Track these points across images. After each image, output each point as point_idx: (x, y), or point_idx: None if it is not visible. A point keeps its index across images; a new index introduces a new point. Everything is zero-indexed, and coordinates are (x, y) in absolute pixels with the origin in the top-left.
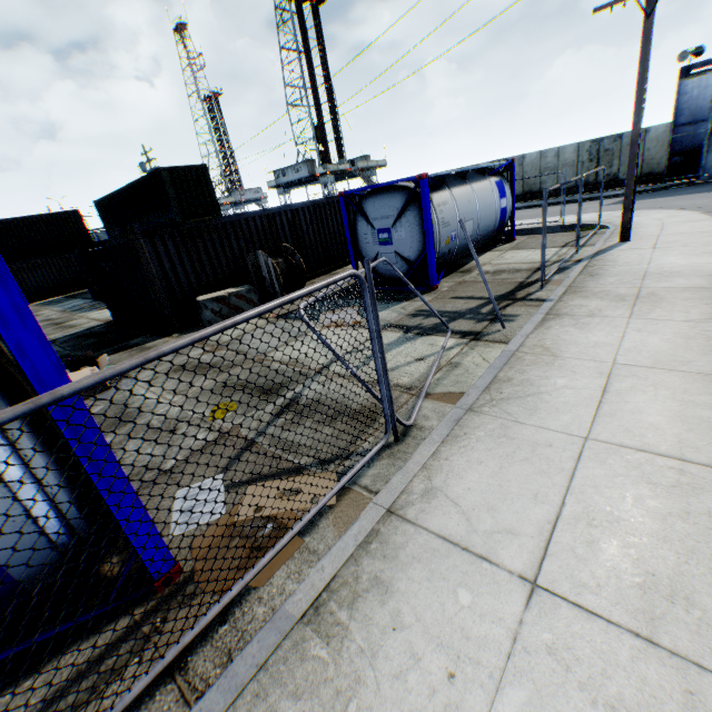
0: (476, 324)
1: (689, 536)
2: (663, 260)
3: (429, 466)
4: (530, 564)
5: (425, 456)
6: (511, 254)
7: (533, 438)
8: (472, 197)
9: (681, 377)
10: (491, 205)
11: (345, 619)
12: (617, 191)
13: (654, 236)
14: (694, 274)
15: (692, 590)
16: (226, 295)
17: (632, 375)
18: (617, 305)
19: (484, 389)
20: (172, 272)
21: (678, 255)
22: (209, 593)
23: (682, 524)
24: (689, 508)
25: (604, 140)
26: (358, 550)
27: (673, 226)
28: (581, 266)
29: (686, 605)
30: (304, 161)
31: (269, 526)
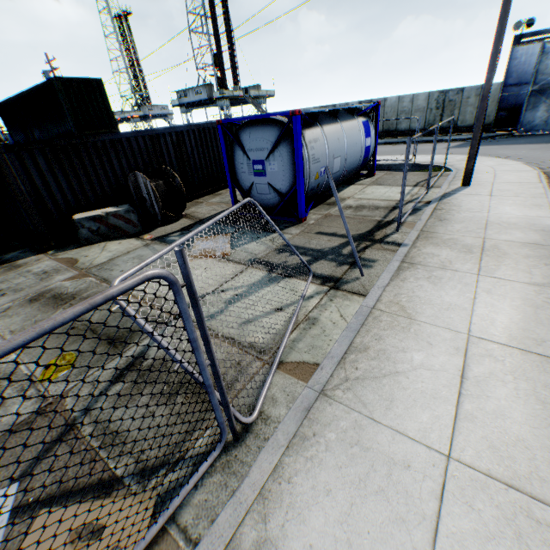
0: (337, 267)
1: None
2: (500, 210)
3: (268, 493)
4: None
5: (265, 472)
6: (371, 189)
7: (389, 451)
8: (341, 135)
9: (539, 363)
10: (357, 143)
11: None
12: (456, 137)
13: (490, 183)
14: (529, 227)
15: None
16: (104, 214)
17: (489, 355)
18: (466, 257)
19: (339, 361)
20: (46, 188)
21: (512, 205)
22: None
23: None
24: None
25: (450, 92)
26: None
27: (504, 174)
28: (431, 208)
29: None
30: (203, 85)
31: None
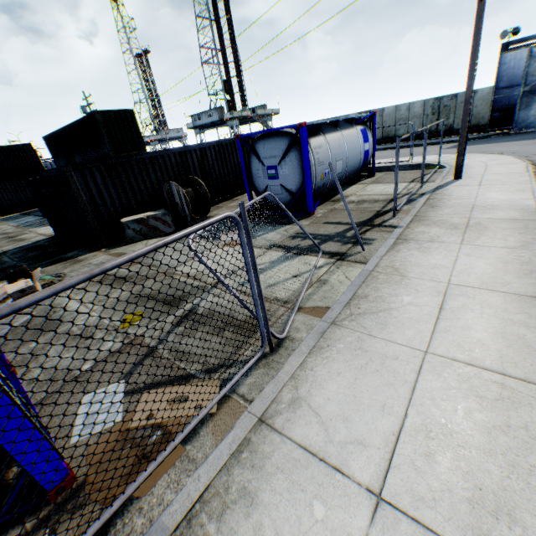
0: (342, 246)
1: (510, 450)
2: (487, 196)
3: (297, 376)
4: (376, 476)
5: (294, 366)
6: (371, 187)
7: (383, 351)
8: (342, 142)
9: (501, 297)
10: (357, 148)
11: (213, 532)
12: (452, 138)
13: (480, 175)
14: (510, 207)
15: (514, 505)
16: (145, 217)
17: (463, 294)
18: (452, 232)
19: (345, 305)
20: (100, 198)
21: (497, 191)
22: (97, 502)
23: (504, 437)
24: (510, 422)
25: (444, 98)
26: (231, 458)
27: (494, 167)
28: (424, 198)
29: (509, 522)
30: (215, 108)
31: (157, 433)
